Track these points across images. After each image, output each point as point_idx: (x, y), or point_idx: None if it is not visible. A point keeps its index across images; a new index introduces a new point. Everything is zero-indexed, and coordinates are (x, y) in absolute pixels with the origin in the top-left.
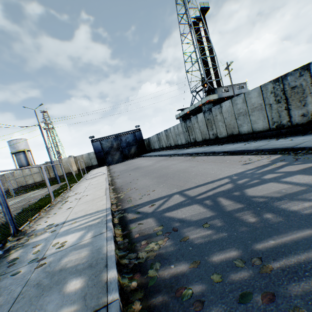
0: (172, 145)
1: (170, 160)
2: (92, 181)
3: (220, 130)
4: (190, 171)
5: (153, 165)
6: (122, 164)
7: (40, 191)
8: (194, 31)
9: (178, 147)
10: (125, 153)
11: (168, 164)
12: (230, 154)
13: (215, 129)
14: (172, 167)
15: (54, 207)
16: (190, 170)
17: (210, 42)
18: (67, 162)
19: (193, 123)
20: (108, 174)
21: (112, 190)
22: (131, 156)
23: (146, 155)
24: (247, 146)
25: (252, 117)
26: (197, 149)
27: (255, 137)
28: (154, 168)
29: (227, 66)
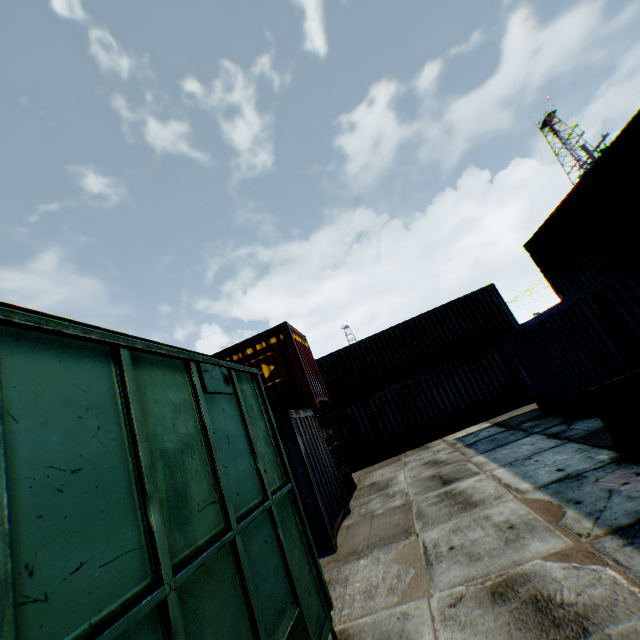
0: None
1: None
2: None
3: None
4: None
5: None
6: None
7: None
8: None
9: None
10: None
11: None
12: None
13: None
14: None
15: None
16: None
17: None
18: None
19: None
20: None
21: None
22: None
23: None
24: None
25: None
26: None
27: None
28: None
29: None
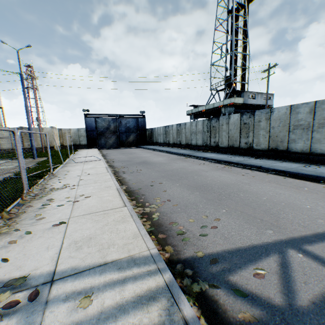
0: (182, 143)
1: (192, 163)
2: (85, 167)
3: (259, 140)
4: (252, 192)
5: (170, 164)
6: (118, 151)
7: (6, 164)
8: (234, 19)
9: (190, 147)
10: (121, 139)
11: (194, 168)
12: (291, 176)
13: (252, 137)
14: (207, 175)
15: (26, 208)
16: (250, 189)
17: (248, 37)
18: (49, 133)
19: (221, 124)
20: (105, 162)
21: (126, 193)
22: (128, 144)
23: (148, 147)
24: (314, 170)
25: (316, 134)
26: (224, 157)
27: (311, 159)
28: (176, 170)
29: (269, 67)
